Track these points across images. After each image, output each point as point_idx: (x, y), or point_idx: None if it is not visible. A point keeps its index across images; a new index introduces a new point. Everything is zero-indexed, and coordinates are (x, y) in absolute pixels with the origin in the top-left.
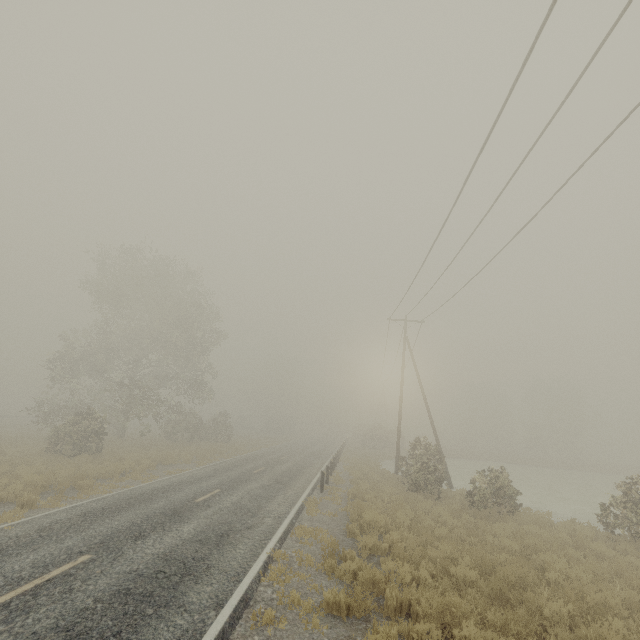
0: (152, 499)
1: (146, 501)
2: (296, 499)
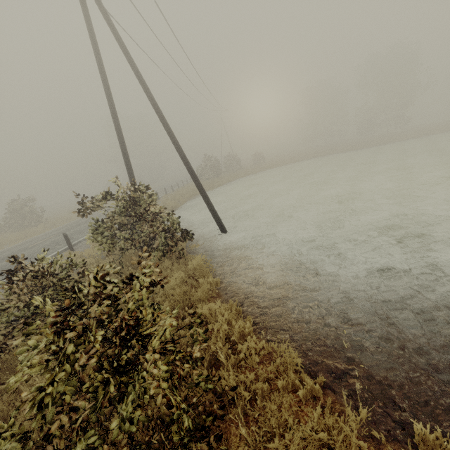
0: None
1: None
2: None
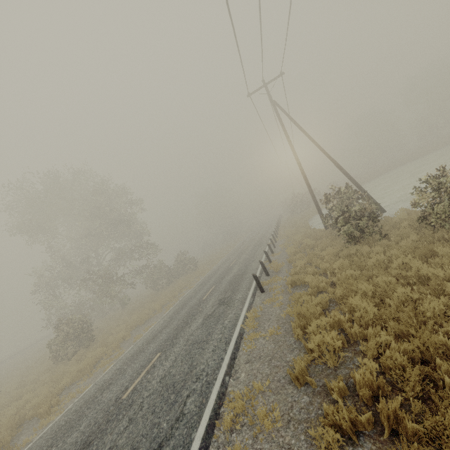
0: (81, 418)
1: (71, 428)
2: (234, 325)
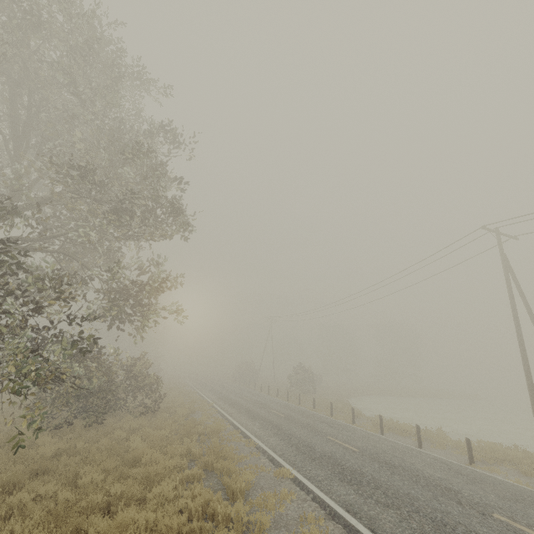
0: None
1: None
2: None
